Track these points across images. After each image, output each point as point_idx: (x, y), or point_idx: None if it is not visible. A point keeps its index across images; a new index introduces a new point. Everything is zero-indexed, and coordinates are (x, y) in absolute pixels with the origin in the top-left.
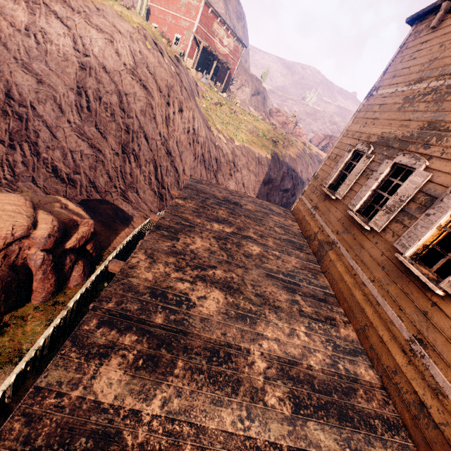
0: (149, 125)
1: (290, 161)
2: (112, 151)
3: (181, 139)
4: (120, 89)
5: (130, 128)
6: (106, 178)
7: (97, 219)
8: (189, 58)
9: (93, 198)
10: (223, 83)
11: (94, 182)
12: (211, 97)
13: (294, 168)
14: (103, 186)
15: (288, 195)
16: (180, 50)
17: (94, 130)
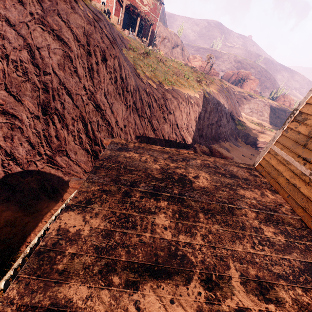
0: (71, 79)
1: (214, 96)
2: (30, 114)
3: (109, 91)
4: (29, 43)
5: (48, 86)
6: (26, 146)
7: (15, 200)
8: (113, 16)
9: (12, 172)
10: (148, 38)
11: (11, 153)
12: (138, 49)
13: (218, 102)
14: (25, 156)
15: (216, 127)
16: (103, 7)
17: (4, 93)
